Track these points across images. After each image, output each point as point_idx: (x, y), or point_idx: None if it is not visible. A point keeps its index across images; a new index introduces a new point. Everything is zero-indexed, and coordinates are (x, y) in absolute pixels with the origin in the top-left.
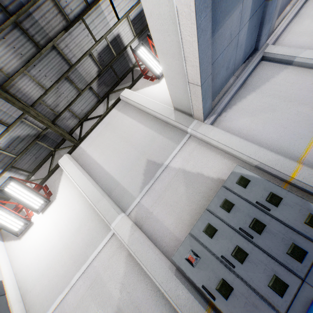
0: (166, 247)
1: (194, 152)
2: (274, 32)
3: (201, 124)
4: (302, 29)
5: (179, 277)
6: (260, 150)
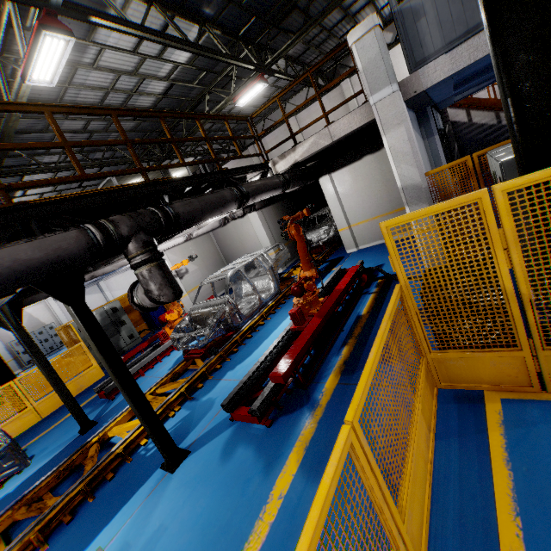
0: (6, 340)
1: (41, 309)
2: (109, 276)
3: (52, 299)
4: (119, 280)
5: (8, 349)
6: (66, 319)
